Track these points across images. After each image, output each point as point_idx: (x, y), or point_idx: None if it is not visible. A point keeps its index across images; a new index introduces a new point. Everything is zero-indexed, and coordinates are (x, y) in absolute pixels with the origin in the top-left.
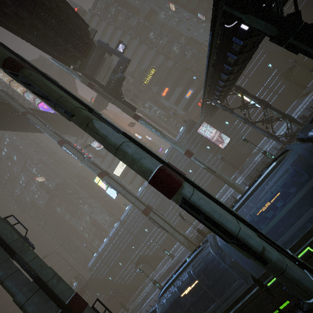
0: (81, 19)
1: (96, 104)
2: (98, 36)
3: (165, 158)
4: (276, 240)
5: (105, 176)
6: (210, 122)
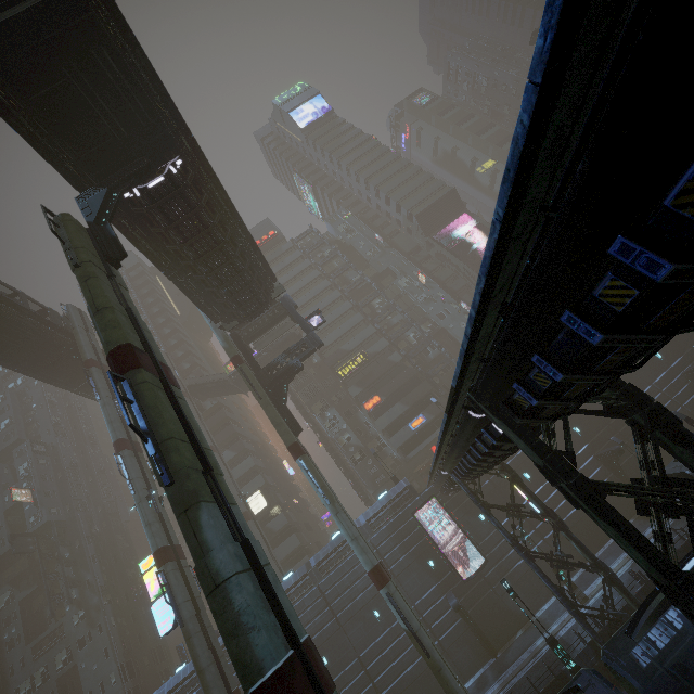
0: (270, 271)
1: (232, 381)
2: (288, 277)
3: (327, 554)
4: None
5: (172, 561)
6: (445, 504)
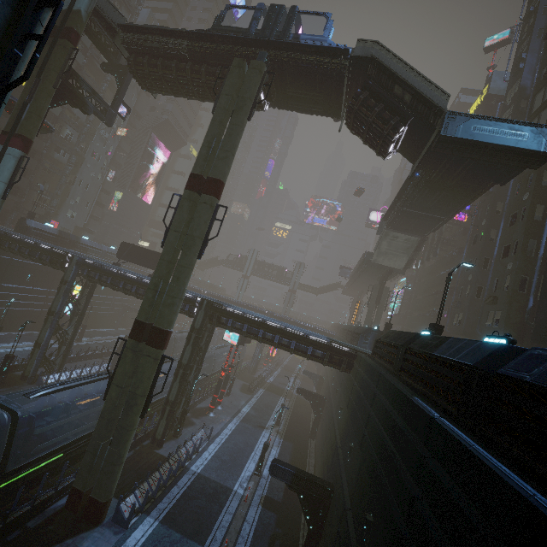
0: None
1: None
2: None
3: None
4: (13, 449)
5: None
6: None
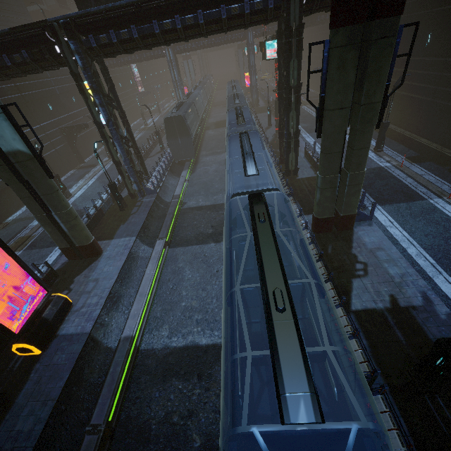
0: None
1: None
2: None
3: None
4: None
5: None
6: None
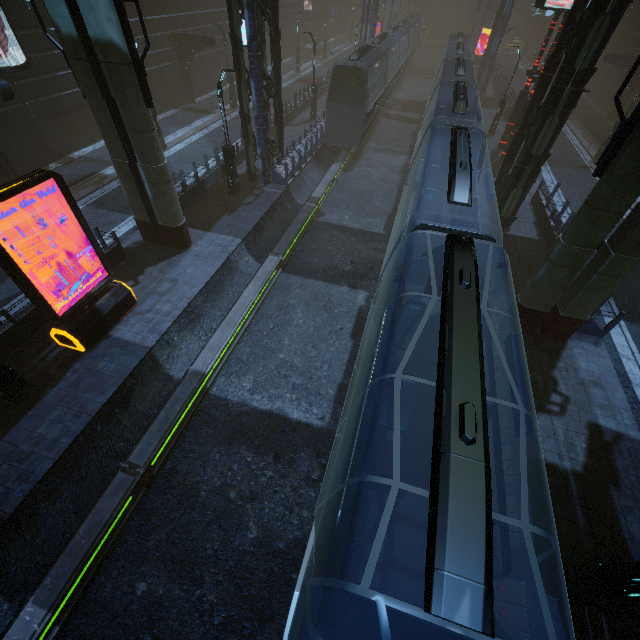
0: None
1: None
2: None
3: None
4: None
5: None
6: None
